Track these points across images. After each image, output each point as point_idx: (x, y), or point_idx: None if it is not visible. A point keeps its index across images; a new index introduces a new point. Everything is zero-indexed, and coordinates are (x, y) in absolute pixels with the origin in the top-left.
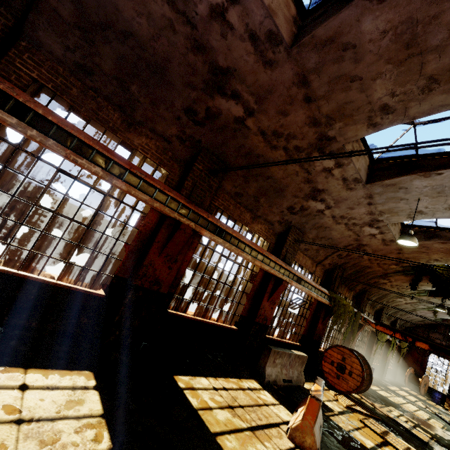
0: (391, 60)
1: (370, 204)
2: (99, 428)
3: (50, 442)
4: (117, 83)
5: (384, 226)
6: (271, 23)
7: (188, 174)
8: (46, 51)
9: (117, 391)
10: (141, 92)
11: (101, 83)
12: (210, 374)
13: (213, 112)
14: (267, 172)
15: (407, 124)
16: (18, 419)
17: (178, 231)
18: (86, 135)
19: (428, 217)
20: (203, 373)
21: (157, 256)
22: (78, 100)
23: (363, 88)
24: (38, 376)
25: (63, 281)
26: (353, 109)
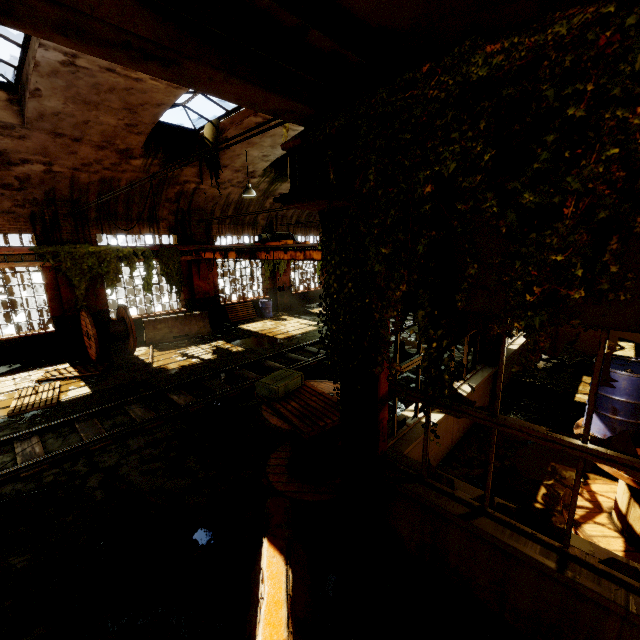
0: None
1: None
2: None
3: None
4: None
5: None
6: None
7: None
8: None
9: None
10: None
11: None
12: None
13: None
14: None
15: None
16: None
17: None
18: None
19: None
20: None
21: None
22: None
23: None
24: None
25: None
26: None
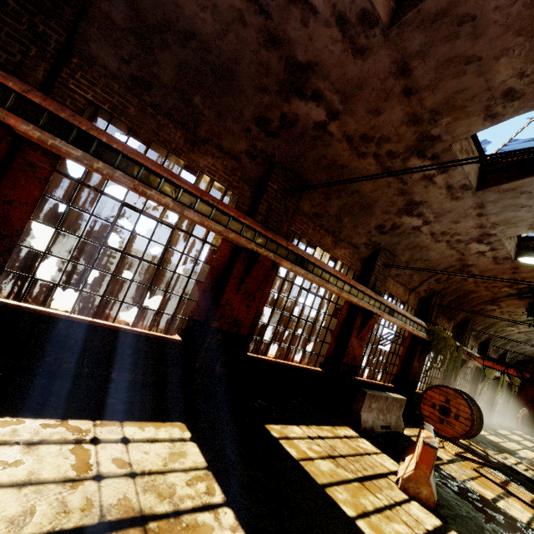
0: (523, 30)
1: (481, 216)
2: (208, 481)
3: (167, 495)
4: (178, 95)
5: (497, 241)
6: (365, 0)
7: (261, 197)
8: (99, 66)
9: (214, 442)
10: (205, 103)
11: (160, 97)
12: (301, 422)
13: (289, 119)
14: (352, 186)
15: None
16: (131, 472)
17: (256, 264)
18: (152, 161)
19: None
20: (294, 421)
21: (234, 294)
22: (137, 121)
23: (482, 71)
24: (134, 429)
25: (138, 327)
26: (466, 98)
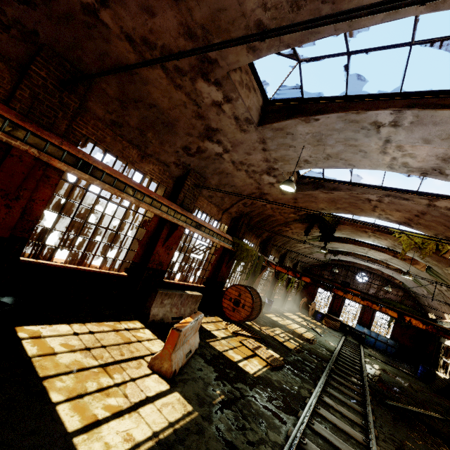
0: None
1: (265, 151)
2: None
3: None
4: None
5: (280, 175)
6: None
7: (21, 81)
8: None
9: None
10: None
11: None
12: (78, 320)
13: None
14: (149, 98)
15: (293, 59)
16: None
17: (8, 158)
18: None
19: (313, 167)
20: (68, 321)
21: None
22: None
23: None
24: None
25: None
26: (228, 21)
